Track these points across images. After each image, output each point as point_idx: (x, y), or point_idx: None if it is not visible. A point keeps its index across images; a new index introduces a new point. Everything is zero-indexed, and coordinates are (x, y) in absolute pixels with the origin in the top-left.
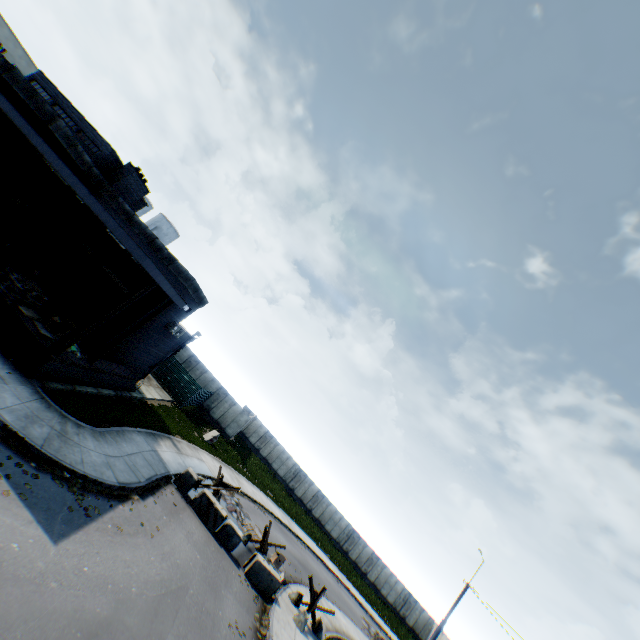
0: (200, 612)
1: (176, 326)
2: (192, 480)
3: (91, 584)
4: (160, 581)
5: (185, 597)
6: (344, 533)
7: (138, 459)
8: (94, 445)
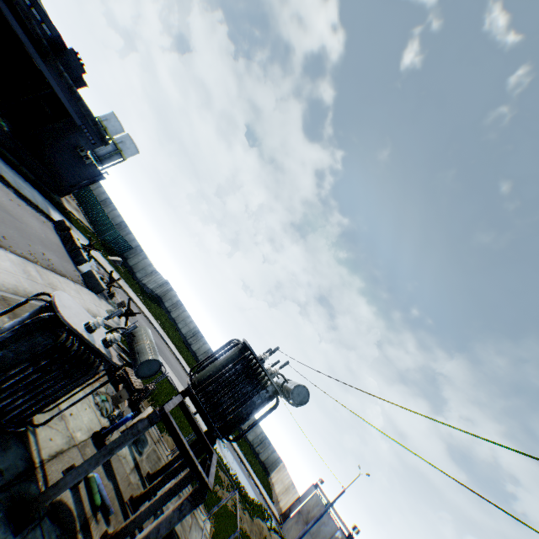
0: (24, 231)
1: (83, 149)
2: (65, 224)
3: None
4: (3, 203)
5: (17, 220)
6: None
7: (28, 191)
8: None
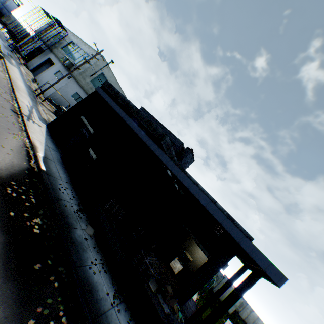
0: None
1: (227, 266)
2: None
3: None
4: None
5: None
6: None
7: None
8: None
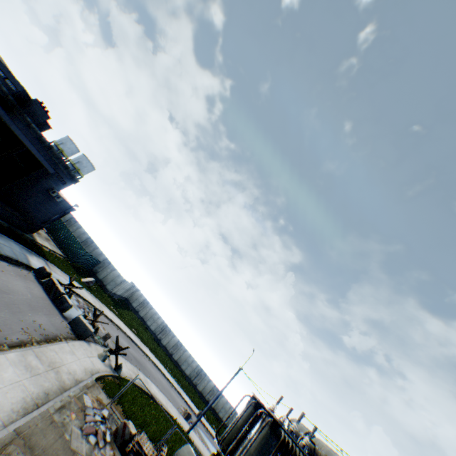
0: (13, 304)
1: (54, 190)
2: (46, 271)
3: None
4: None
5: (5, 294)
6: (194, 371)
7: (7, 247)
8: None
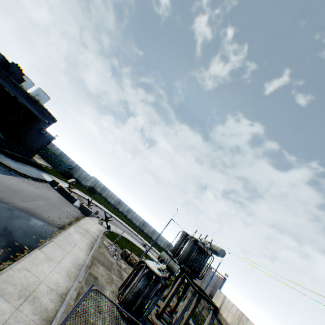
0: (55, 204)
1: (44, 130)
2: (56, 182)
3: (14, 184)
4: (39, 194)
5: (49, 200)
6: (141, 223)
7: (32, 172)
8: (13, 163)
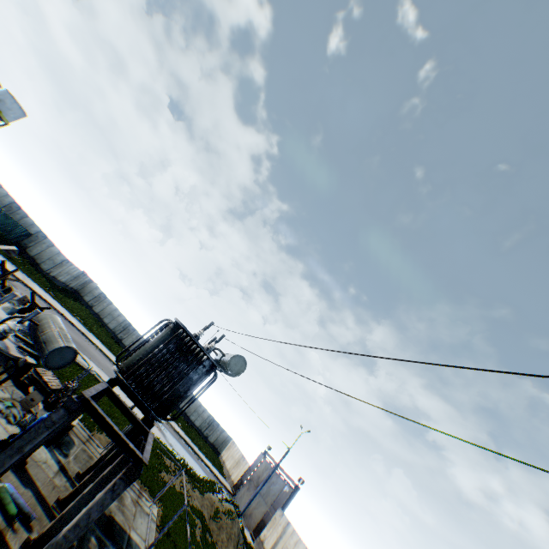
0: None
1: None
2: None
3: None
4: None
5: None
6: None
7: None
8: None
